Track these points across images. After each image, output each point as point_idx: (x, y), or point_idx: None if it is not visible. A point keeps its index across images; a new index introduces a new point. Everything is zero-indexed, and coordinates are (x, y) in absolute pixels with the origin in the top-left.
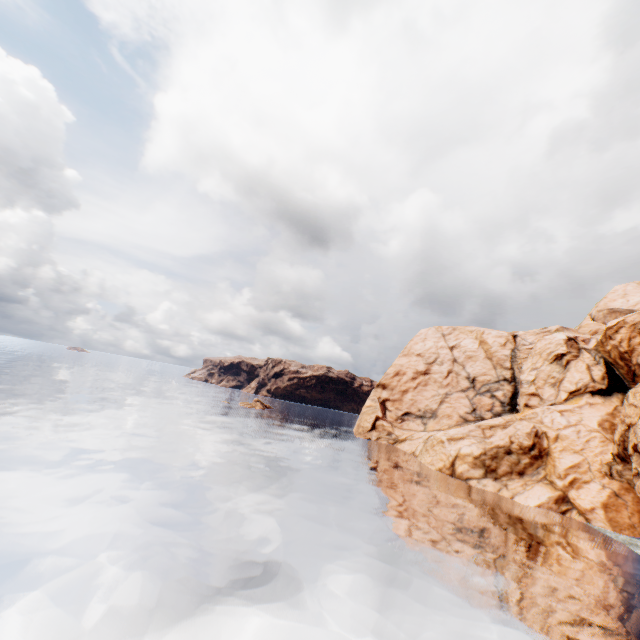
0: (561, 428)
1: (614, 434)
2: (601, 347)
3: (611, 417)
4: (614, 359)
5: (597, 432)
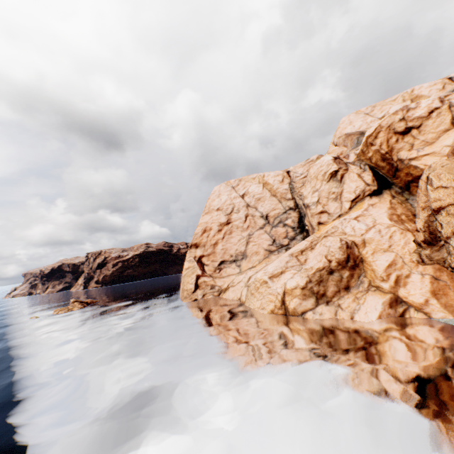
0: (364, 233)
1: (416, 223)
2: (363, 156)
3: (394, 210)
4: (375, 163)
5: (394, 226)
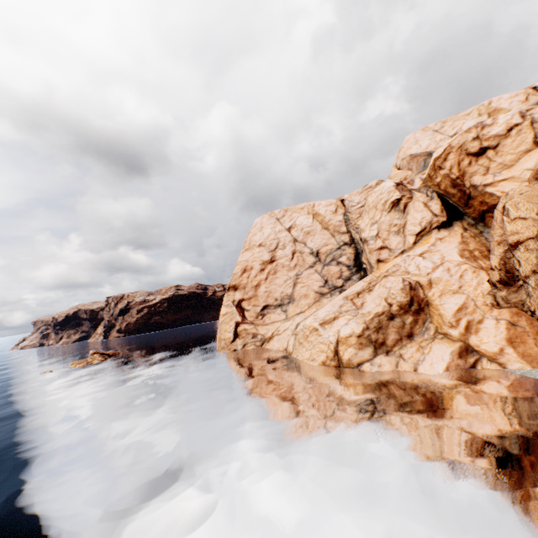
0: (430, 272)
1: (490, 260)
2: (430, 182)
3: (465, 245)
4: (444, 190)
5: (465, 264)
